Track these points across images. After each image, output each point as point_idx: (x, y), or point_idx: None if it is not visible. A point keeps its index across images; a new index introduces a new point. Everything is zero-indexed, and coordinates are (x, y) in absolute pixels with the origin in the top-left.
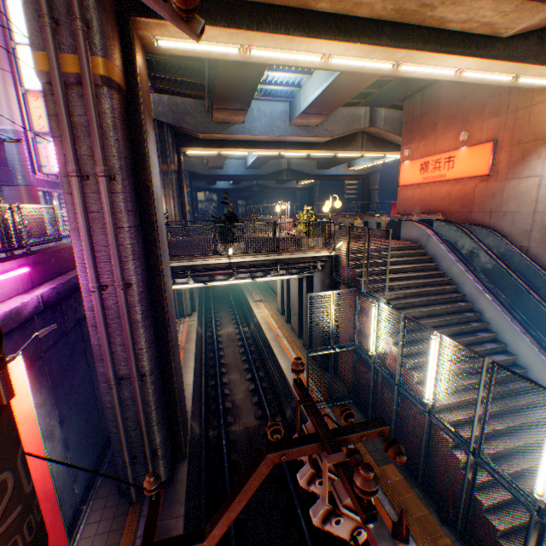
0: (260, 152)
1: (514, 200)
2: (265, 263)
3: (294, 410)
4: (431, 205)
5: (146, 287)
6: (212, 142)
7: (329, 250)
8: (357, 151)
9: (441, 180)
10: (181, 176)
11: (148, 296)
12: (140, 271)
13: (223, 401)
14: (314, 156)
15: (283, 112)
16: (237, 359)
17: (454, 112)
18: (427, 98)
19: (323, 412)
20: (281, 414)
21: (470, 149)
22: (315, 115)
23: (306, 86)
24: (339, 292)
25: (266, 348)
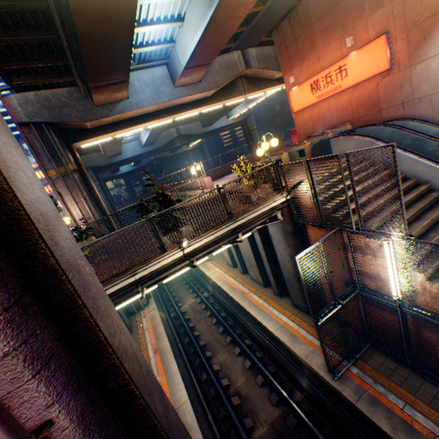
0: (155, 123)
1: (426, 83)
2: (222, 236)
3: (313, 380)
4: (333, 119)
5: (86, 396)
6: (103, 128)
7: (282, 194)
8: (242, 95)
9: (338, 92)
10: (83, 173)
11: (95, 406)
12: (60, 382)
13: (227, 397)
14: (197, 117)
15: (164, 76)
16: (215, 333)
17: (330, 22)
18: (296, 20)
19: (352, 375)
20: (294, 385)
21: (361, 51)
22: (197, 68)
23: (181, 37)
24: (324, 238)
25: (238, 310)
